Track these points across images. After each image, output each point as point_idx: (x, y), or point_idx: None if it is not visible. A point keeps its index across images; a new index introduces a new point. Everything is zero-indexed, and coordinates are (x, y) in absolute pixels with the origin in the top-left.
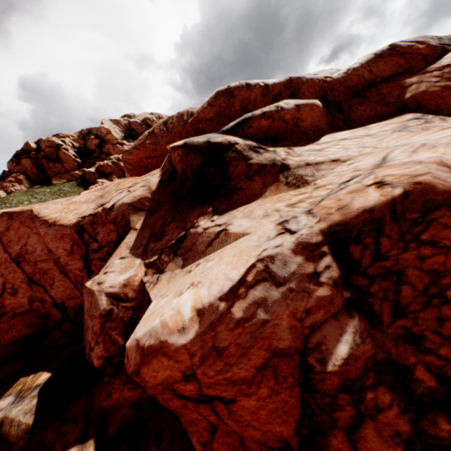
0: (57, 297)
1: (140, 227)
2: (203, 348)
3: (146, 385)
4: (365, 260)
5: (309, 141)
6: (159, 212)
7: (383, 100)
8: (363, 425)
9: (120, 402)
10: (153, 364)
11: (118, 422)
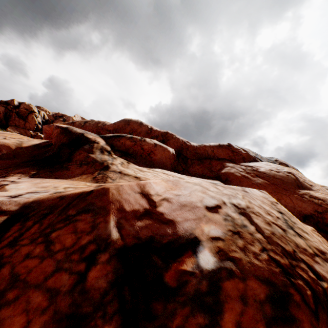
0: None
1: None
2: None
3: None
4: (5, 241)
5: (149, 166)
6: (6, 160)
7: (211, 168)
8: None
9: None
10: None
11: None
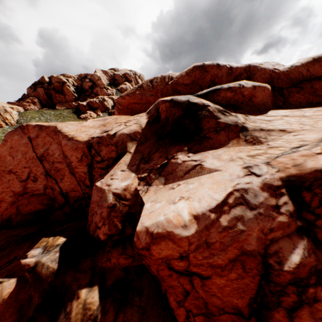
0: (64, 188)
1: (133, 151)
2: (198, 240)
3: (151, 257)
4: (314, 203)
5: (259, 112)
6: (146, 143)
7: (315, 92)
8: (301, 308)
9: (115, 266)
10: (161, 245)
11: (113, 278)
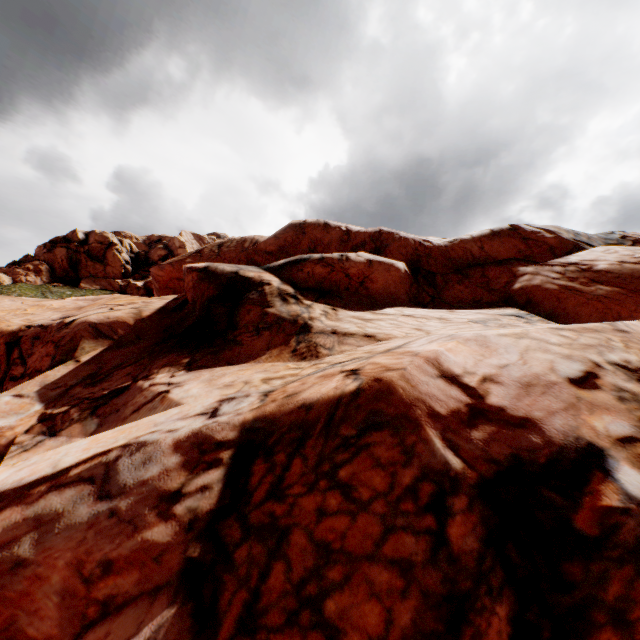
0: None
1: (87, 359)
2: None
3: None
4: (260, 492)
5: (370, 307)
6: (130, 347)
7: (487, 284)
8: None
9: None
10: None
11: None
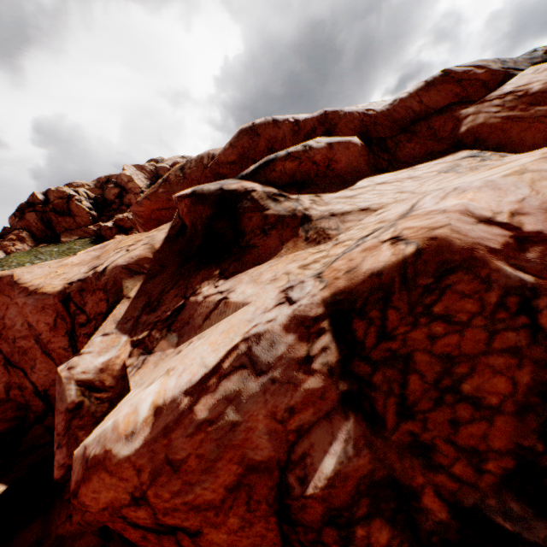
0: (39, 383)
1: (135, 294)
2: (153, 461)
3: (90, 509)
4: (369, 339)
5: (343, 186)
6: (161, 276)
7: (435, 135)
8: None
9: (83, 527)
10: (92, 482)
11: None
